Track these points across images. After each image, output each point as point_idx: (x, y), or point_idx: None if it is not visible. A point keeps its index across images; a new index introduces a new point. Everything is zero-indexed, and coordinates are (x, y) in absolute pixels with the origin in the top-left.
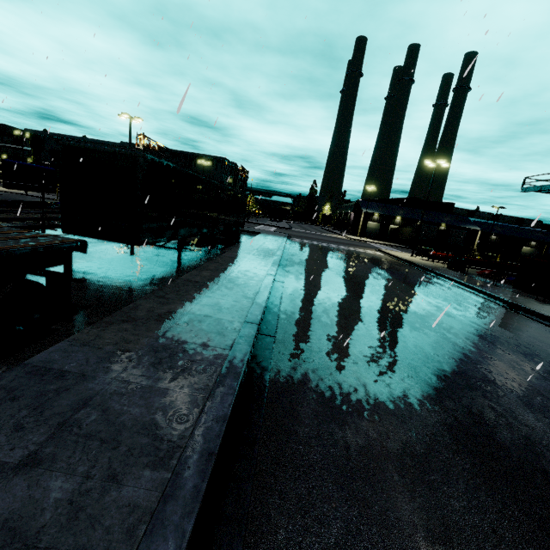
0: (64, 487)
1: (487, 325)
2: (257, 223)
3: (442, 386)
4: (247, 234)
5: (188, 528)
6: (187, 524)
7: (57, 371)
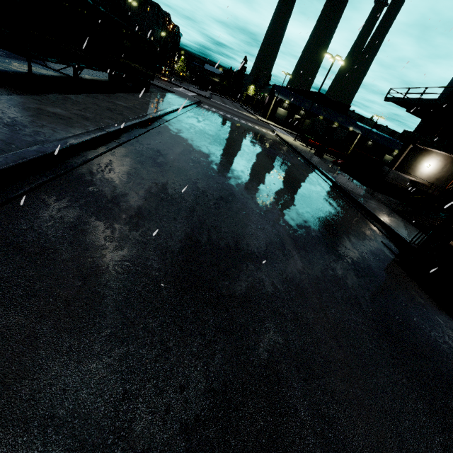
0: None
1: (293, 179)
2: (179, 85)
3: (217, 187)
4: (162, 91)
5: None
6: None
7: None
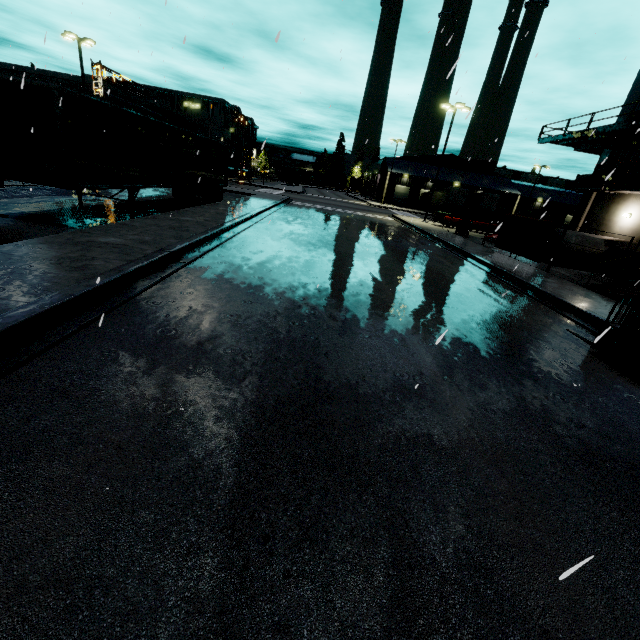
0: None
1: (423, 270)
2: (261, 185)
3: (313, 294)
4: (240, 196)
5: (38, 311)
6: (39, 310)
7: None
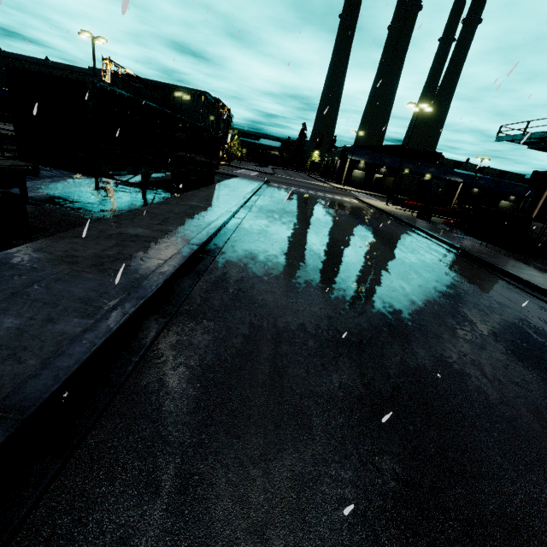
0: (14, 322)
1: (418, 260)
2: (239, 166)
3: (343, 295)
4: (225, 177)
5: (98, 343)
6: (98, 341)
7: (12, 265)
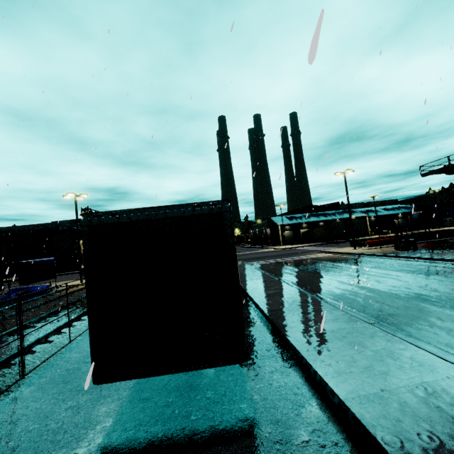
0: None
1: None
2: None
3: None
4: None
5: None
6: None
7: None
